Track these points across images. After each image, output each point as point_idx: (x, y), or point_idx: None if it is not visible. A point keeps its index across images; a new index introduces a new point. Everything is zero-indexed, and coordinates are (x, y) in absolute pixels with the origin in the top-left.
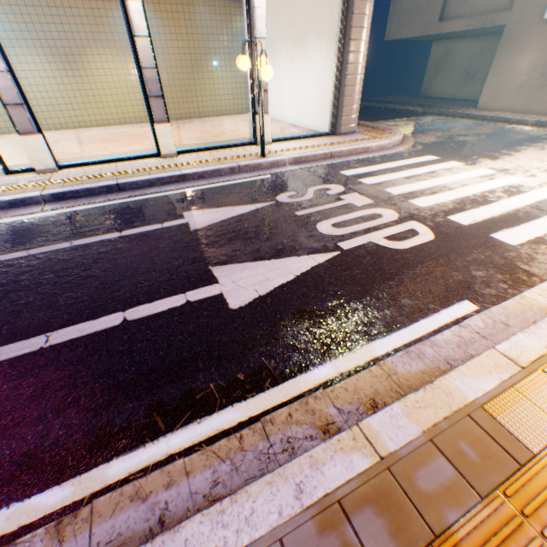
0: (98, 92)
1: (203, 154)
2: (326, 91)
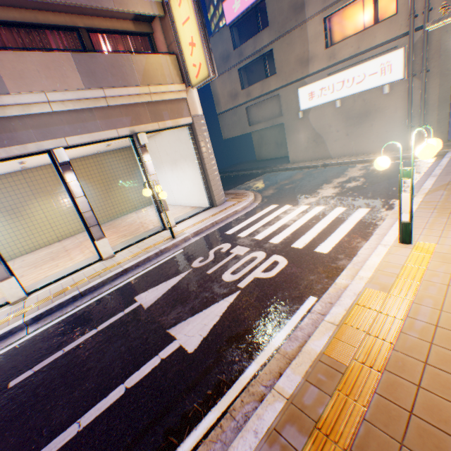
0: (39, 225)
1: (133, 247)
2: (200, 185)
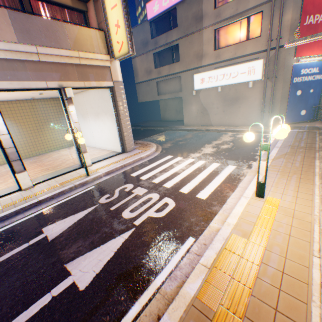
0: None
1: (51, 181)
2: (116, 134)
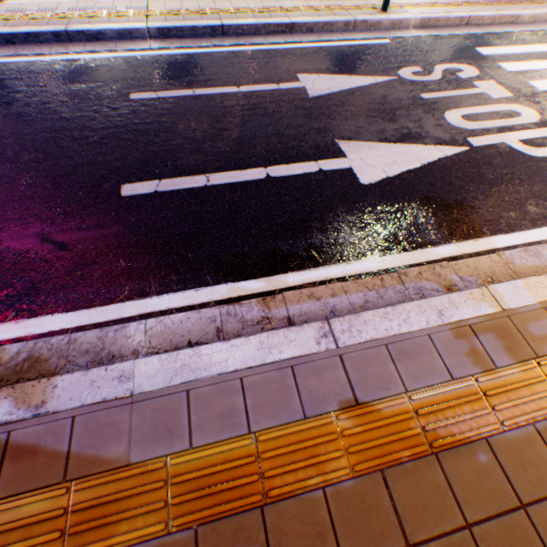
0: None
1: None
2: None
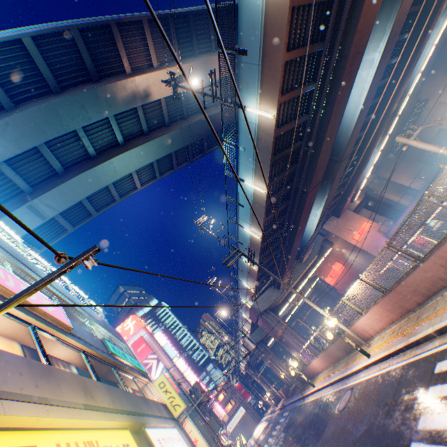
0: None
1: None
2: None
